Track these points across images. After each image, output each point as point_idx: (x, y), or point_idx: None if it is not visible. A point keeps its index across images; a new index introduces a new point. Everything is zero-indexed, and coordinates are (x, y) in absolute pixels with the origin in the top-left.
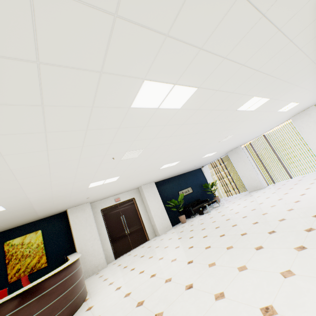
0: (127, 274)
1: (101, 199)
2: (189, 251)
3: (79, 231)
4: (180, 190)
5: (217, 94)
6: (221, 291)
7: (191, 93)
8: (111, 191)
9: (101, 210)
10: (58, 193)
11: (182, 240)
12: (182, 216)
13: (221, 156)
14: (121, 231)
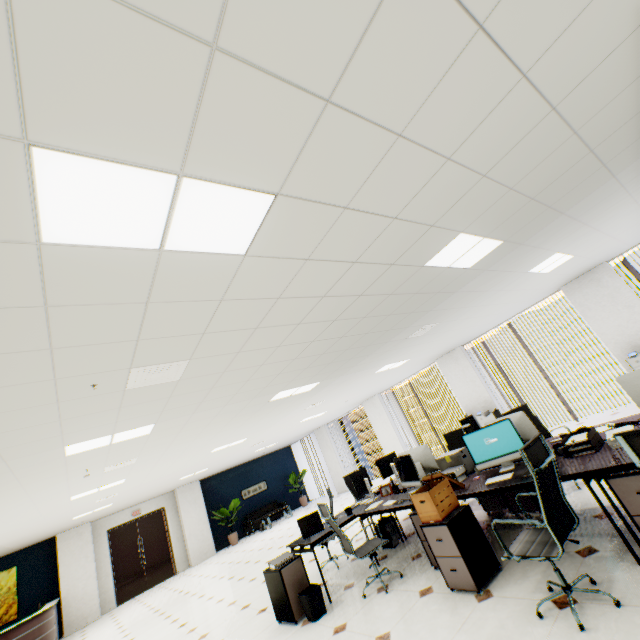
0: (106, 627)
1: (112, 514)
2: (173, 597)
3: (68, 566)
4: (245, 487)
5: (156, 468)
6: (136, 636)
7: (124, 479)
8: (120, 507)
9: (109, 530)
10: (34, 532)
11: (191, 579)
12: (233, 533)
13: (310, 433)
14: (134, 562)
